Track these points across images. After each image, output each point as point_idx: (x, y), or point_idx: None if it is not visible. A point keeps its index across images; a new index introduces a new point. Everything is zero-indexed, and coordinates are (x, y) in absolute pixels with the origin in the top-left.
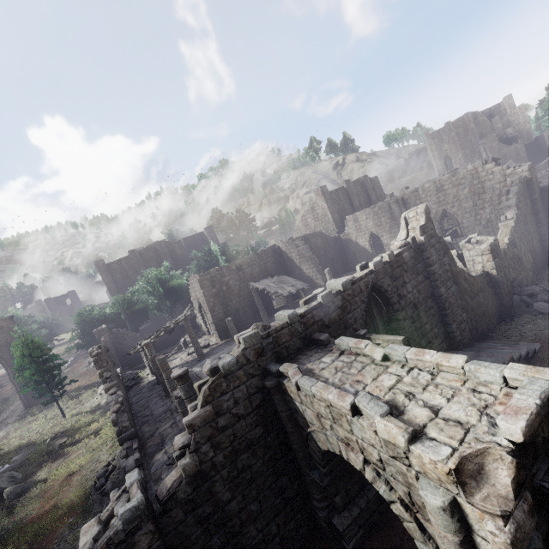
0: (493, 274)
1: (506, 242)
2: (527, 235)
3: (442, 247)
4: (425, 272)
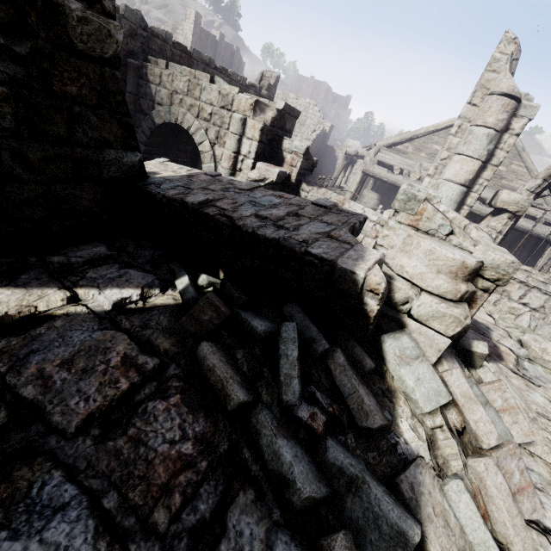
0: None
1: None
2: None
3: None
4: None
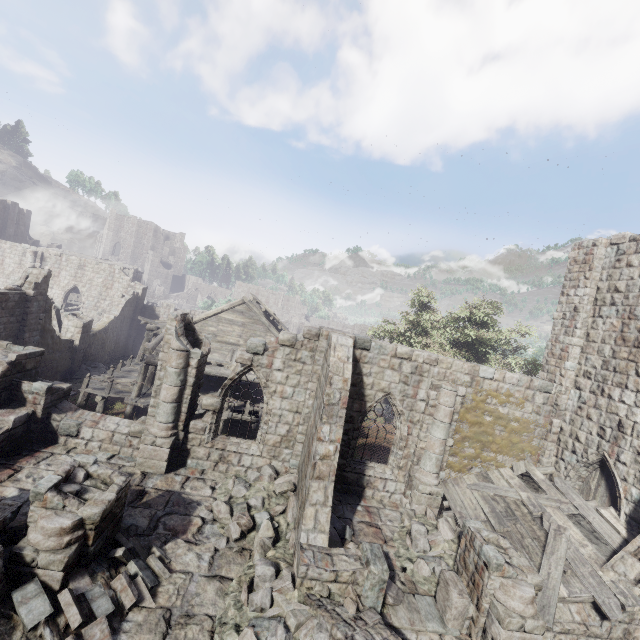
0: (77, 344)
1: (101, 328)
2: (120, 331)
3: (47, 306)
4: (21, 317)
